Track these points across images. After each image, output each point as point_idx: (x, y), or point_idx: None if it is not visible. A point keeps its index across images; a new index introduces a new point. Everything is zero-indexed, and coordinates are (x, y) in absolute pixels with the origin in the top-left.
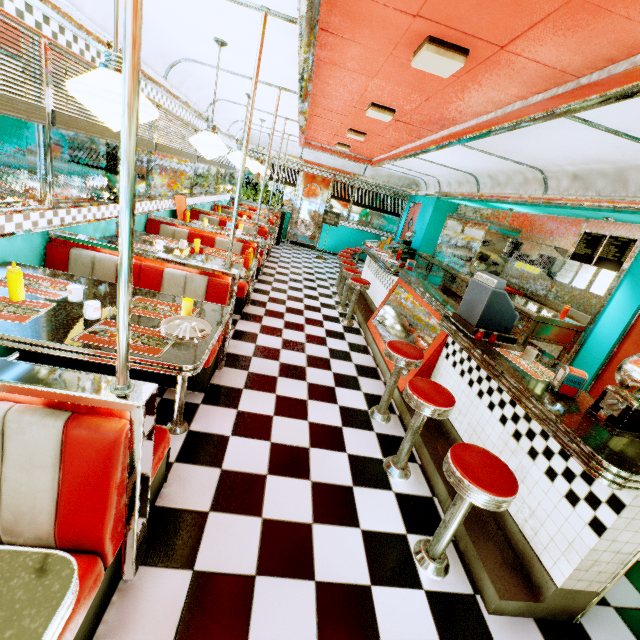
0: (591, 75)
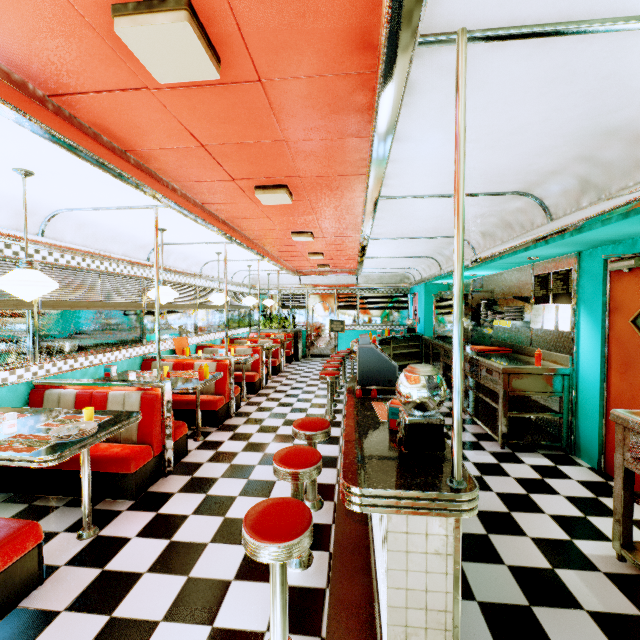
0: None
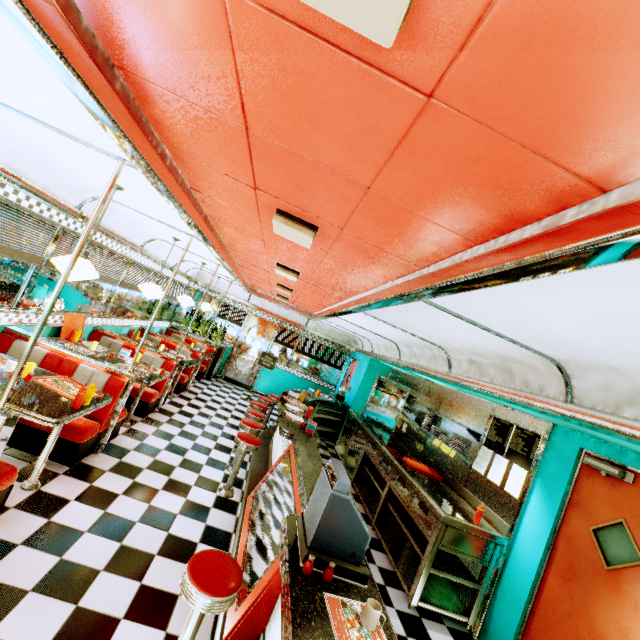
0: (429, 267)
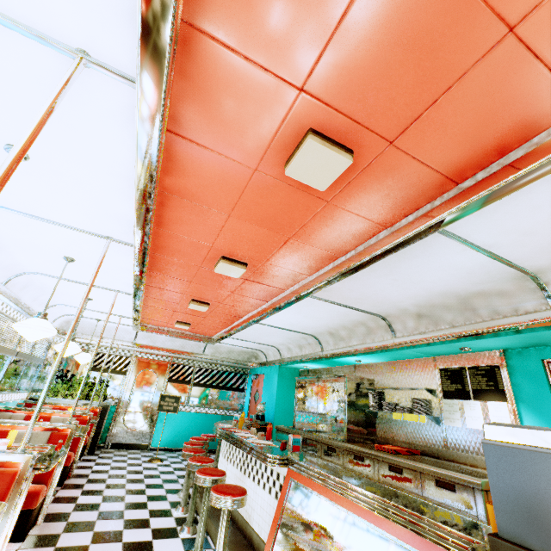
0: (474, 177)
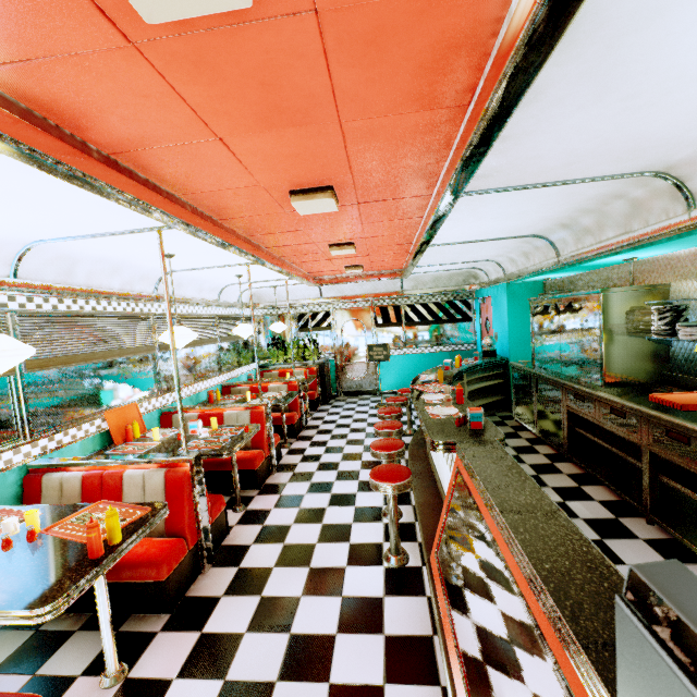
0: None
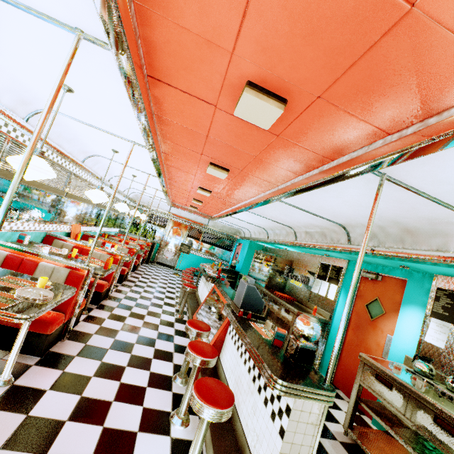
0: (281, 185)
